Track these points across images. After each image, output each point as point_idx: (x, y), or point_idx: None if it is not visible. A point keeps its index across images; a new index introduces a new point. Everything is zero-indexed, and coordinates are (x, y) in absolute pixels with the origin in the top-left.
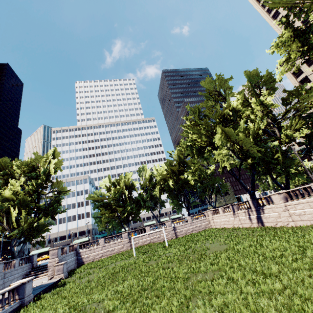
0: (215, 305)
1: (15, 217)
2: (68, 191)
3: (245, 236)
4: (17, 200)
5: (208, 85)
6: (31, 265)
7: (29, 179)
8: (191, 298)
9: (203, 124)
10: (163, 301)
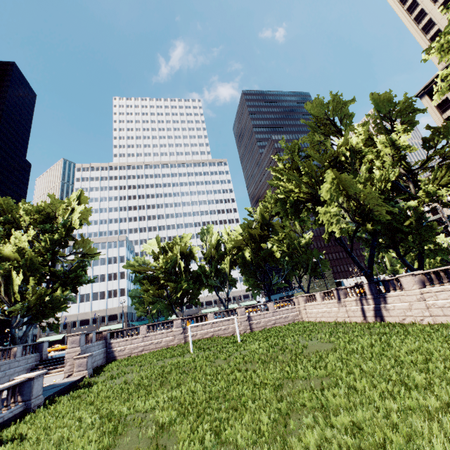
0: (339, 425)
1: (19, 286)
2: (97, 255)
3: (359, 334)
4: (22, 261)
5: (315, 110)
6: (38, 356)
7: (41, 232)
8: (289, 413)
9: (305, 168)
10: (245, 415)
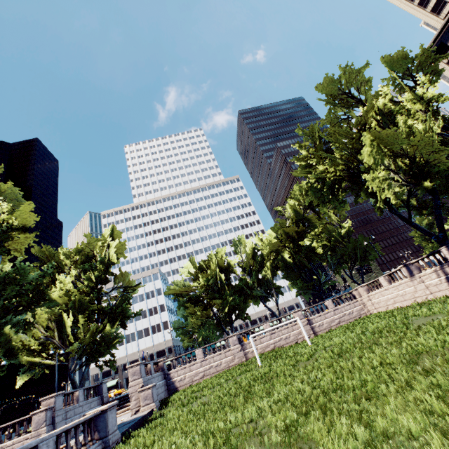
0: None
1: (70, 329)
2: (137, 286)
3: None
4: (70, 302)
5: (327, 88)
6: (100, 400)
7: (83, 272)
8: None
9: (334, 143)
10: (390, 400)
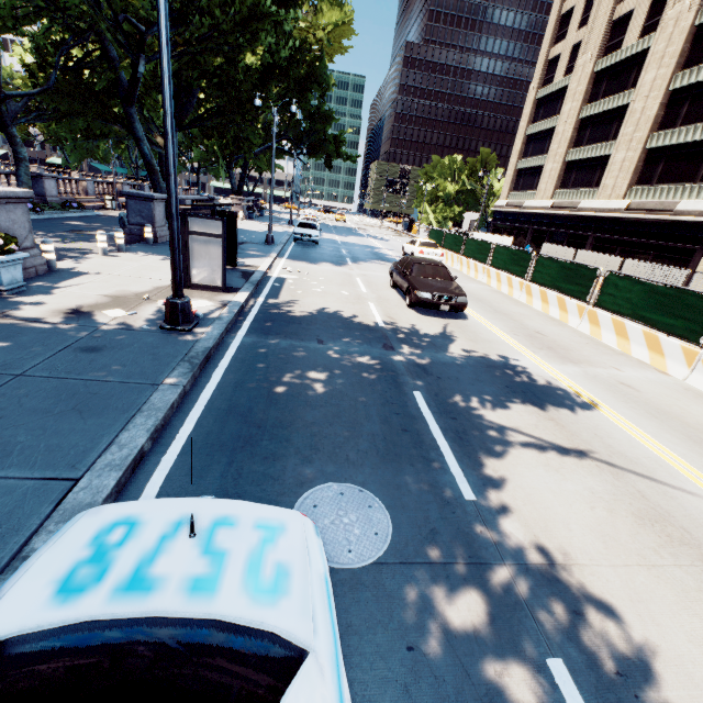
0: None
1: None
2: None
3: None
4: None
5: None
6: None
7: None
8: None
9: None
10: None
